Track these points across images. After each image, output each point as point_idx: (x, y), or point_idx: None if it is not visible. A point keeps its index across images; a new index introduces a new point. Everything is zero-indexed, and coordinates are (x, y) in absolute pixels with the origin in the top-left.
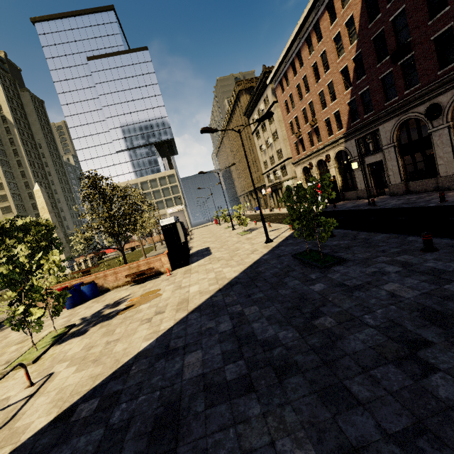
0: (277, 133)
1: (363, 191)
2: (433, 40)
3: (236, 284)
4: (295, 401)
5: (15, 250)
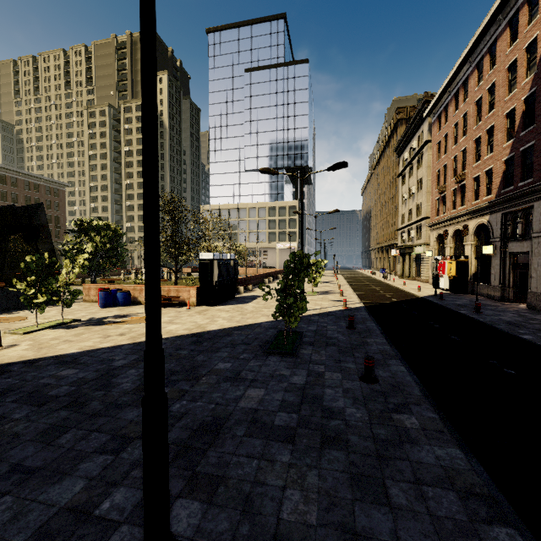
0: (422, 181)
1: (495, 289)
2: None
3: (195, 337)
4: (37, 423)
5: (85, 245)
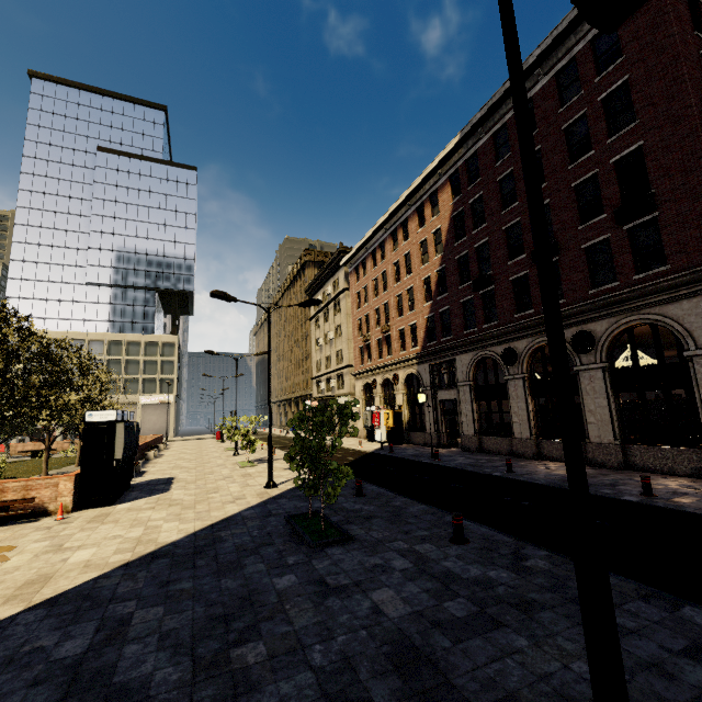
0: (341, 327)
1: (432, 436)
2: (511, 280)
3: (163, 557)
4: None
5: None
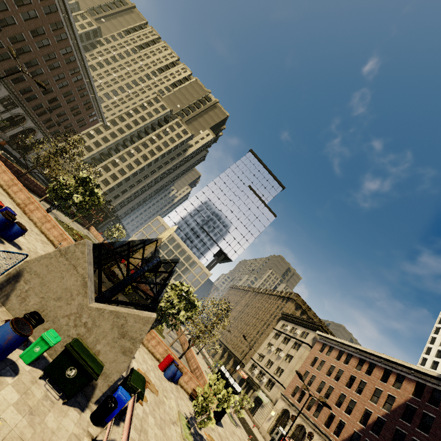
0: (291, 358)
1: None
2: None
3: None
4: None
5: (181, 312)
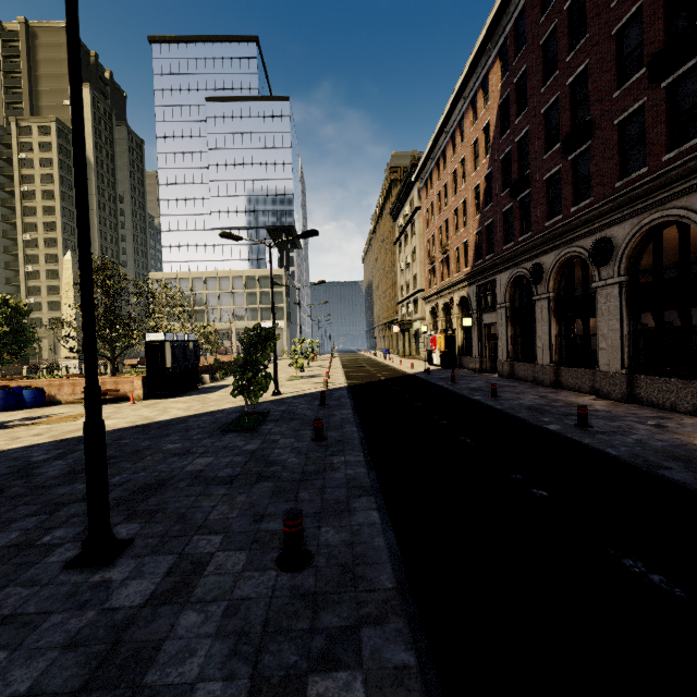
0: (416, 250)
1: (476, 361)
2: (545, 180)
3: (141, 427)
4: None
5: None
